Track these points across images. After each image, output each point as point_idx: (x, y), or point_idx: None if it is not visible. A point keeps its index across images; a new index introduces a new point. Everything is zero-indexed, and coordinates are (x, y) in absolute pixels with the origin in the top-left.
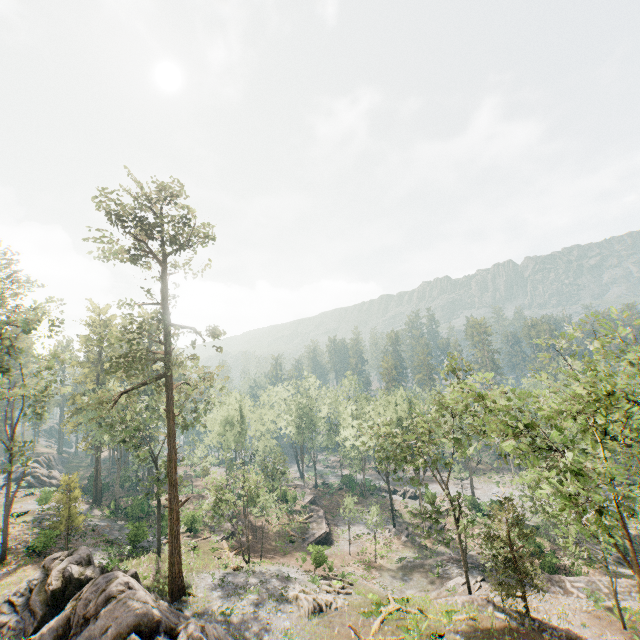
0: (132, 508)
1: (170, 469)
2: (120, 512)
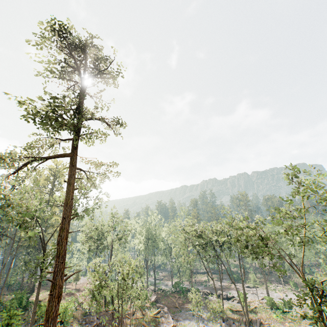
0: (12, 301)
1: (61, 238)
2: (0, 305)
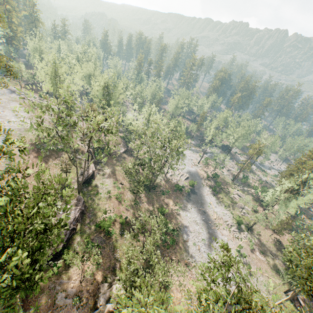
0: None
1: None
2: None
